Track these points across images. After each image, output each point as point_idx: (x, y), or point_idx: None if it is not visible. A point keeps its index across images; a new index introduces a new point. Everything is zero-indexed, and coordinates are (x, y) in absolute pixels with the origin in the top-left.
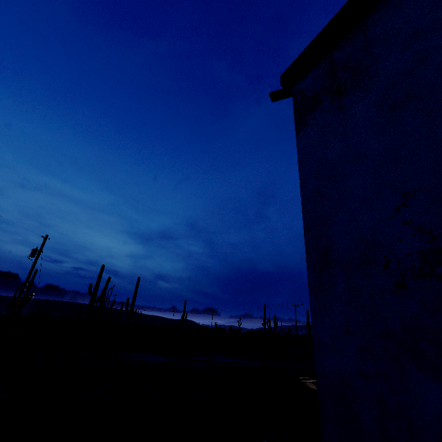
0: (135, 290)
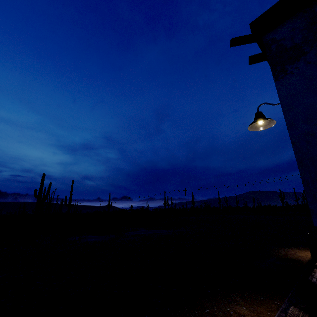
0: (71, 190)
